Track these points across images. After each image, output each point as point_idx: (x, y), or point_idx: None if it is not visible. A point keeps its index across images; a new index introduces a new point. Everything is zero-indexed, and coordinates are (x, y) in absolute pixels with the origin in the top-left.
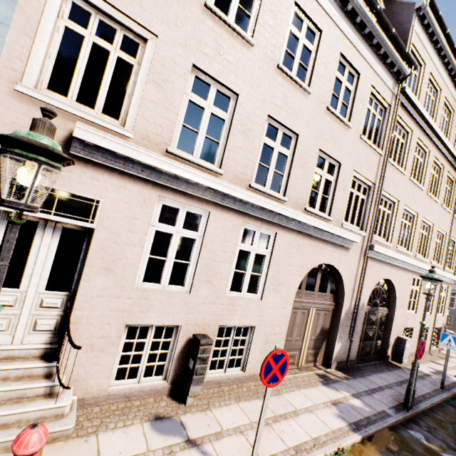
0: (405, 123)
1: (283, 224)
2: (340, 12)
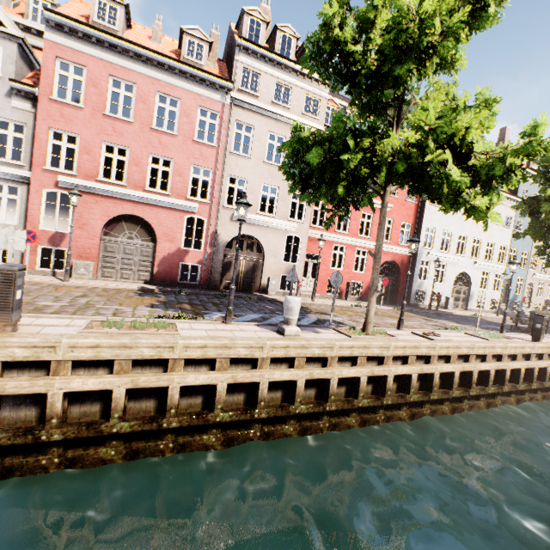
0: None
1: None
2: None
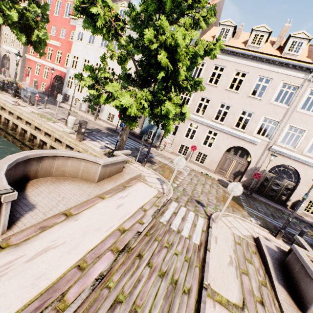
0: None
1: (221, 130)
2: (260, 62)
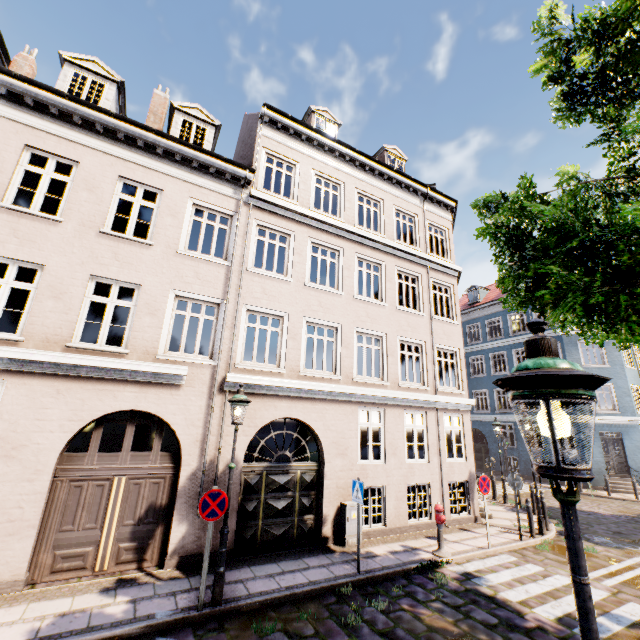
0: (277, 226)
1: (14, 369)
2: (111, 141)
